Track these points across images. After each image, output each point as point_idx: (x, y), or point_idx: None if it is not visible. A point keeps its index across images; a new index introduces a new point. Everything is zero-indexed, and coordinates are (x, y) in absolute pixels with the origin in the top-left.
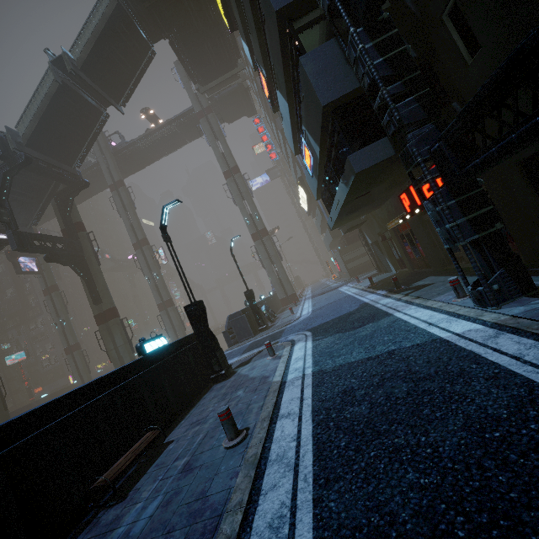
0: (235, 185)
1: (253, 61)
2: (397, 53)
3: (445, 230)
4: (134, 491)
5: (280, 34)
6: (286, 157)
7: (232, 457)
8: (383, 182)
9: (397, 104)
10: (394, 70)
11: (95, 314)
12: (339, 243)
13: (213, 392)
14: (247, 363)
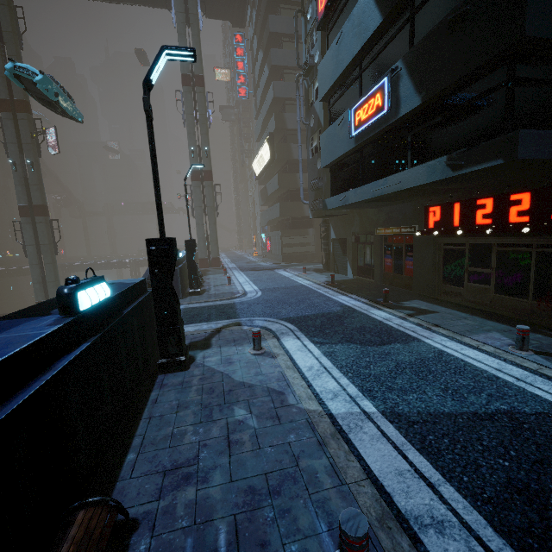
0: (192, 100)
1: None
2: None
3: None
4: None
5: None
6: (260, 102)
7: None
8: (459, 185)
9: None
10: None
11: None
12: (280, 223)
13: (169, 390)
14: (206, 346)
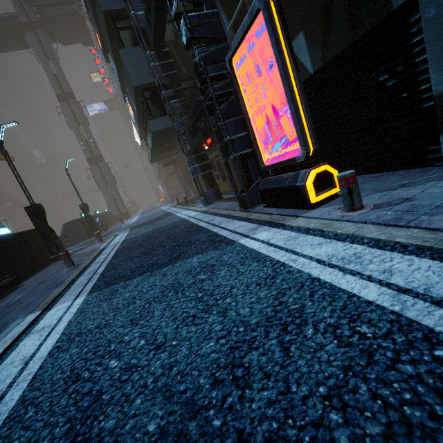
0: (70, 110)
1: (88, 12)
2: (172, 73)
3: (190, 169)
4: (2, 300)
5: (107, 24)
6: None
7: (70, 271)
8: (175, 138)
9: (171, 101)
10: (170, 82)
11: None
12: (165, 175)
13: (53, 265)
14: (81, 249)
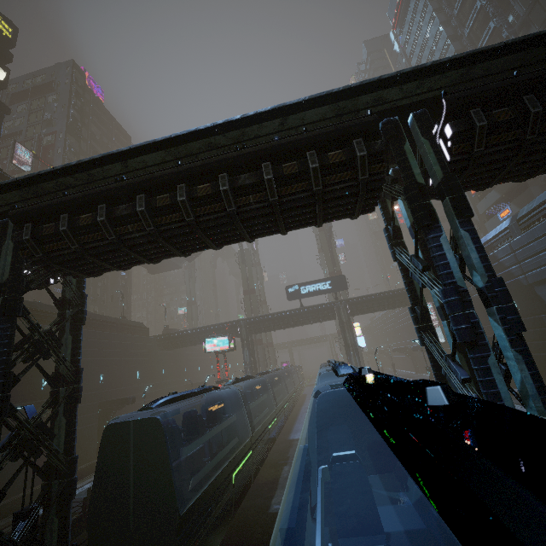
0: None
1: None
2: None
3: None
4: None
5: None
6: None
7: None
8: None
9: None
10: None
11: (330, 271)
12: None
13: None
14: None
